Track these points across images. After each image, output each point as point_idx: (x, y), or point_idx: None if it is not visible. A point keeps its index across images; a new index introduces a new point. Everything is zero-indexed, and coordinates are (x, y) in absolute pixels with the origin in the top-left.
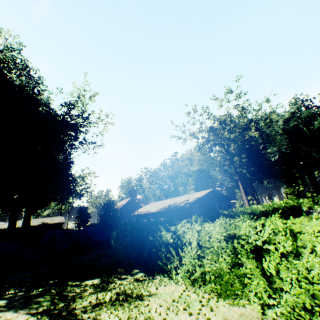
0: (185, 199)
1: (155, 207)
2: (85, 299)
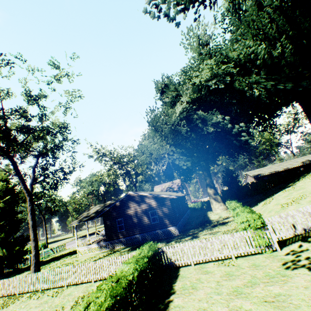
0: (309, 158)
1: (286, 166)
2: None
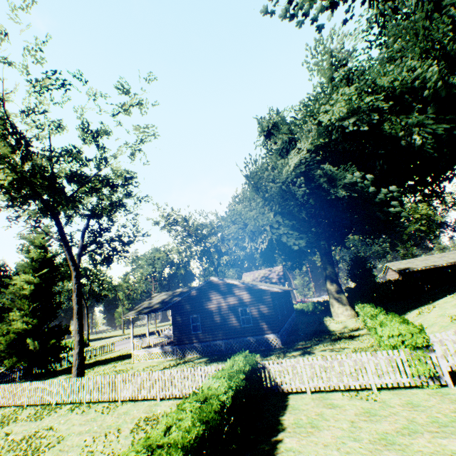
0: None
1: (453, 259)
2: None
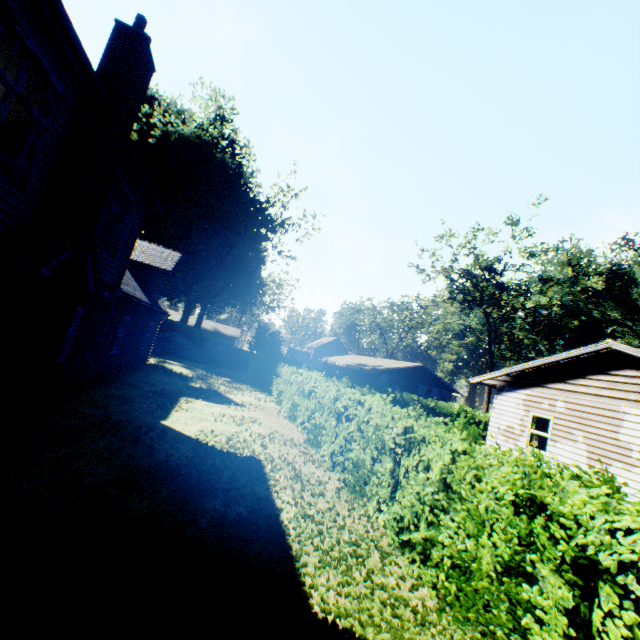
0: (381, 364)
1: (345, 361)
2: (217, 380)
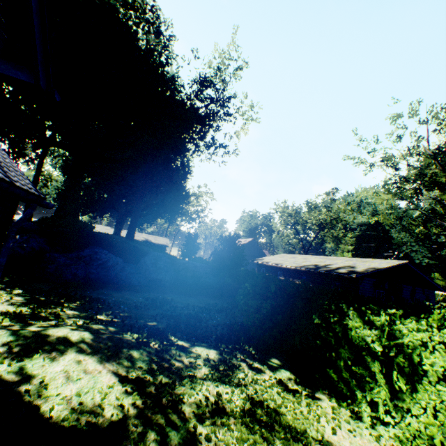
0: (346, 263)
1: (290, 262)
2: (198, 388)
